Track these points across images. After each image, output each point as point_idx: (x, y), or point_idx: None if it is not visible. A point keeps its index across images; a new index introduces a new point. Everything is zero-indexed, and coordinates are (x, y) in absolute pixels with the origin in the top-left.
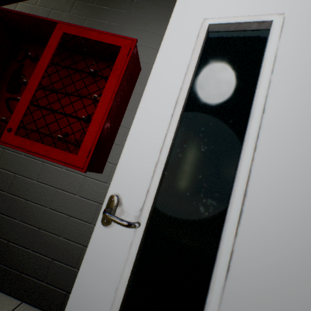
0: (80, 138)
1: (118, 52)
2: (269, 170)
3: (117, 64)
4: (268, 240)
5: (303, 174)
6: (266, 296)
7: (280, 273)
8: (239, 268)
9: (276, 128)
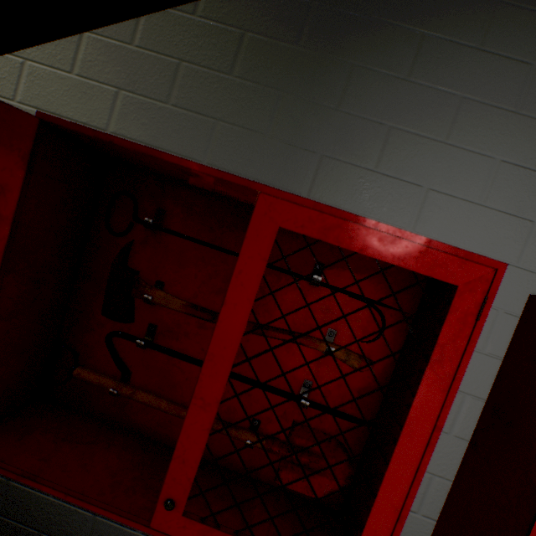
0: (291, 438)
1: (445, 300)
2: None
3: (445, 343)
4: None
5: None
6: None
7: None
8: None
9: None
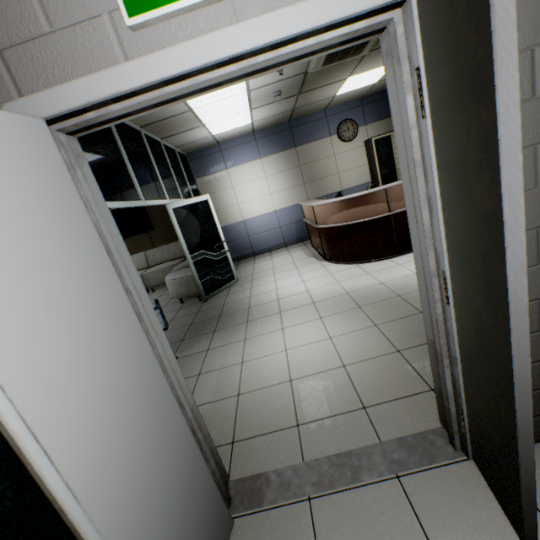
0: None
1: None
2: (36, 393)
3: None
4: (81, 439)
5: (63, 369)
6: (106, 468)
7: (102, 445)
8: (81, 483)
9: (5, 349)
